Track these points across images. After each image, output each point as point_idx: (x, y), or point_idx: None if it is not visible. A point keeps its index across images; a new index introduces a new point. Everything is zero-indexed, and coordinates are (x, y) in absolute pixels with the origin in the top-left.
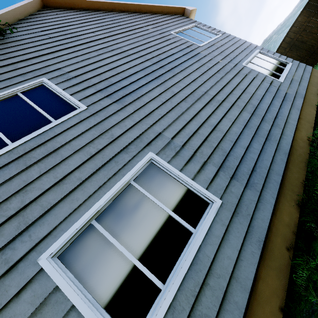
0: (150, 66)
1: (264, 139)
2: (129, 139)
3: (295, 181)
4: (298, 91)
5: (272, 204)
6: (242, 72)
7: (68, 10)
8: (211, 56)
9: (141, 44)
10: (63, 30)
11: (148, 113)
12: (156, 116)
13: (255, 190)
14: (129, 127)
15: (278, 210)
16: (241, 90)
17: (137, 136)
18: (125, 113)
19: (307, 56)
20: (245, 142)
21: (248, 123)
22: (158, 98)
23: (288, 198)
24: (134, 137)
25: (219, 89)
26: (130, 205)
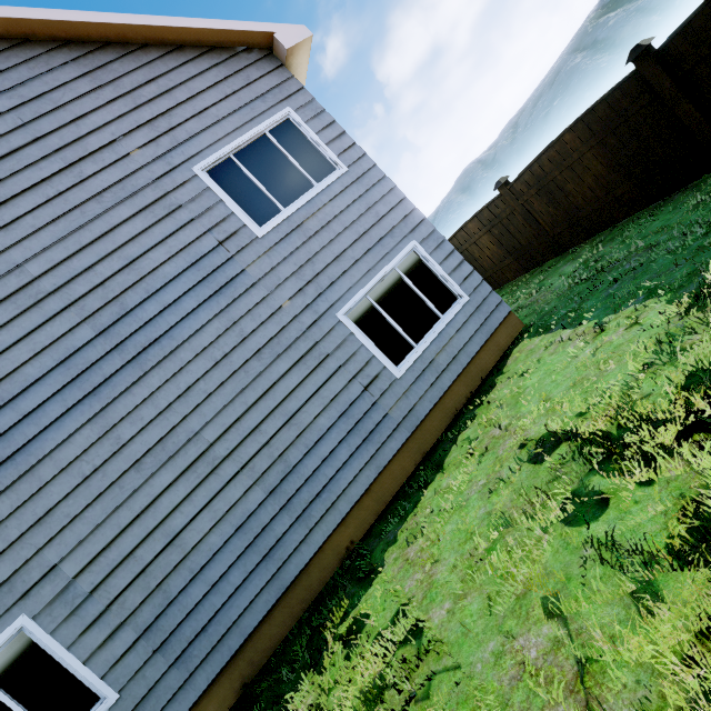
0: (87, 346)
1: (259, 559)
2: None
3: (266, 642)
4: (418, 406)
5: (200, 692)
6: (320, 349)
7: None
8: (268, 287)
9: (85, 243)
10: None
11: (43, 514)
12: (58, 520)
13: (186, 669)
14: None
15: (208, 698)
16: (285, 416)
17: (6, 578)
18: None
19: (565, 225)
20: (217, 571)
21: (249, 519)
22: (77, 465)
23: (236, 675)
24: None
25: (232, 420)
26: None
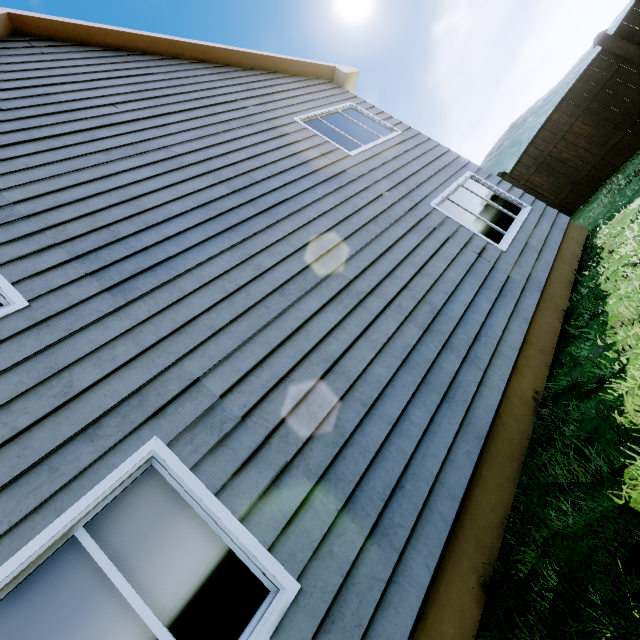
0: (224, 198)
1: (438, 397)
2: (110, 398)
3: (488, 515)
4: (534, 273)
5: (422, 590)
6: (426, 224)
7: (74, 45)
8: (368, 182)
9: (219, 142)
10: (43, 93)
11: (184, 322)
12: (200, 330)
13: (391, 545)
14: (123, 363)
15: (435, 606)
16: (415, 267)
17: (136, 388)
18: (125, 322)
19: (568, 188)
20: (394, 407)
21: (412, 353)
22: (219, 282)
23: (465, 566)
24: (126, 394)
25: (366, 264)
26: (53, 609)
